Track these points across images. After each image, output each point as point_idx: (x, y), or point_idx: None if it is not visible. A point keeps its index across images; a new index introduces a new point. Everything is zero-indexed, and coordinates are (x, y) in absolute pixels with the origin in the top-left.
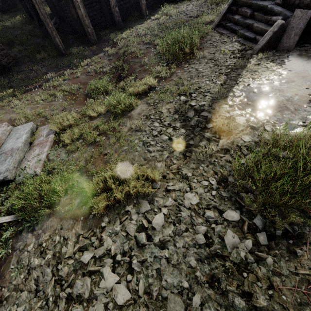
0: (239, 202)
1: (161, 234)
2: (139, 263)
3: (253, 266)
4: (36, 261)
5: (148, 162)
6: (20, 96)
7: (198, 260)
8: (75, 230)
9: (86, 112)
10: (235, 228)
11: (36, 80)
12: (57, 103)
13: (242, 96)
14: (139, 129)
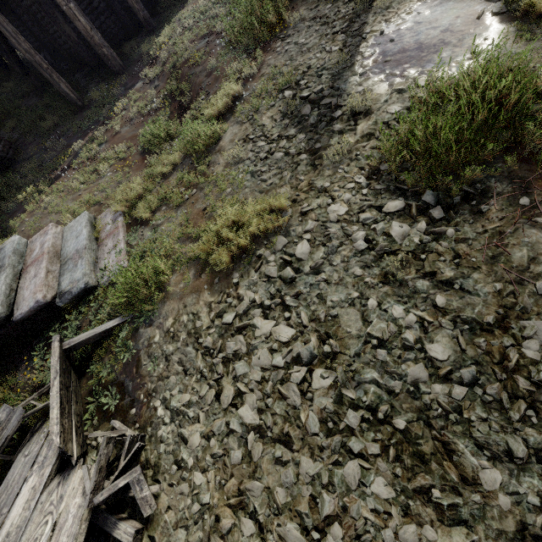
0: (401, 188)
1: (311, 262)
2: (294, 299)
3: (432, 245)
4: (171, 348)
5: (267, 193)
6: (49, 191)
7: (364, 267)
8: (203, 301)
9: (154, 171)
10: (402, 218)
11: (59, 161)
12: (105, 180)
13: (375, 54)
14: (239, 161)
